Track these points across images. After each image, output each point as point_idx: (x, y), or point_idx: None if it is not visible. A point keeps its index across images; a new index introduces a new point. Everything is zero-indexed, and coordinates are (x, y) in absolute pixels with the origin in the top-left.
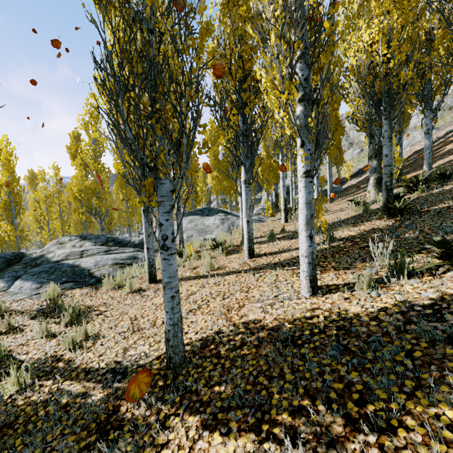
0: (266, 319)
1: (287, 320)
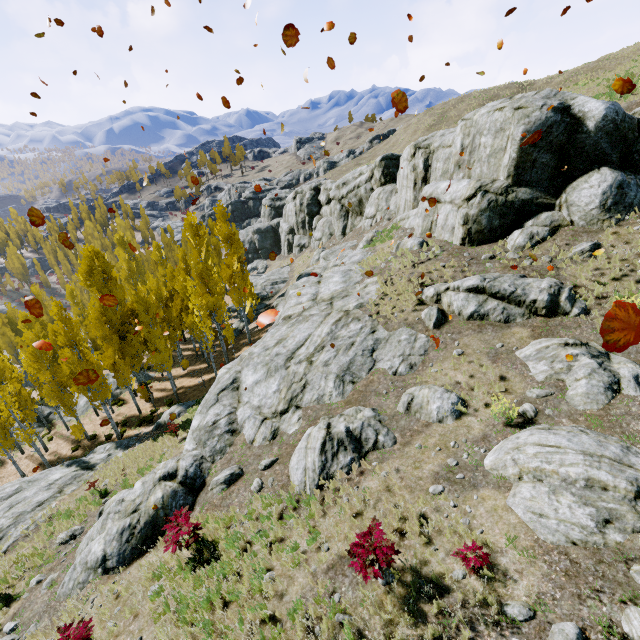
0: None
1: None
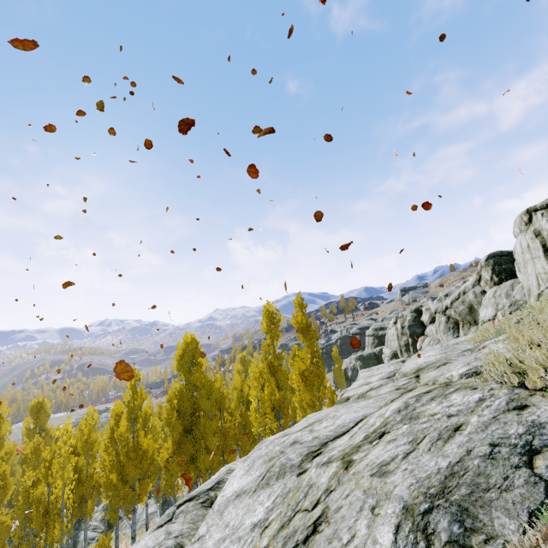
0: None
1: None
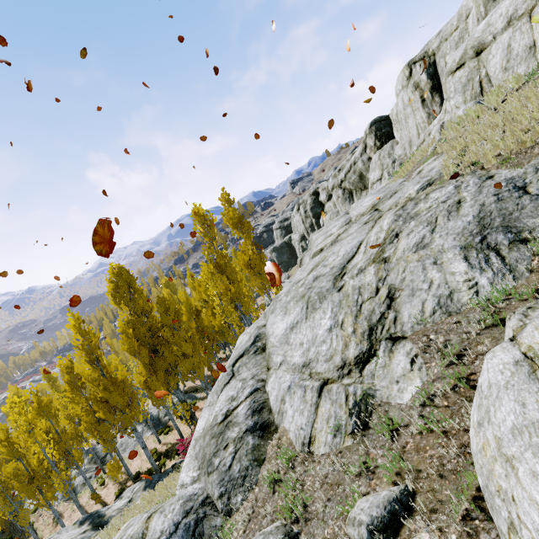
0: None
1: None
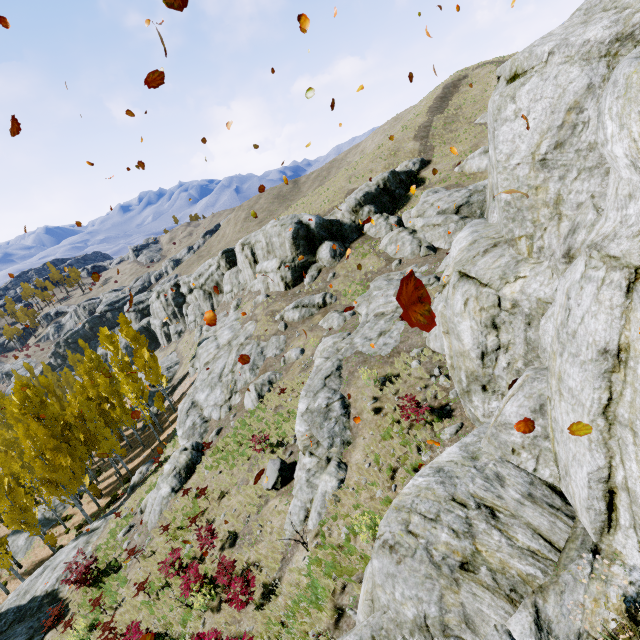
0: None
1: None
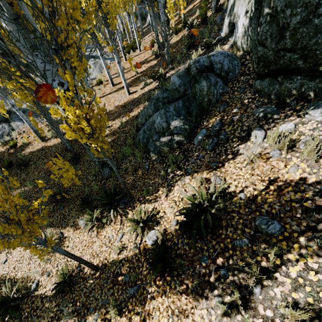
0: (120, 104)
1: (124, 103)
